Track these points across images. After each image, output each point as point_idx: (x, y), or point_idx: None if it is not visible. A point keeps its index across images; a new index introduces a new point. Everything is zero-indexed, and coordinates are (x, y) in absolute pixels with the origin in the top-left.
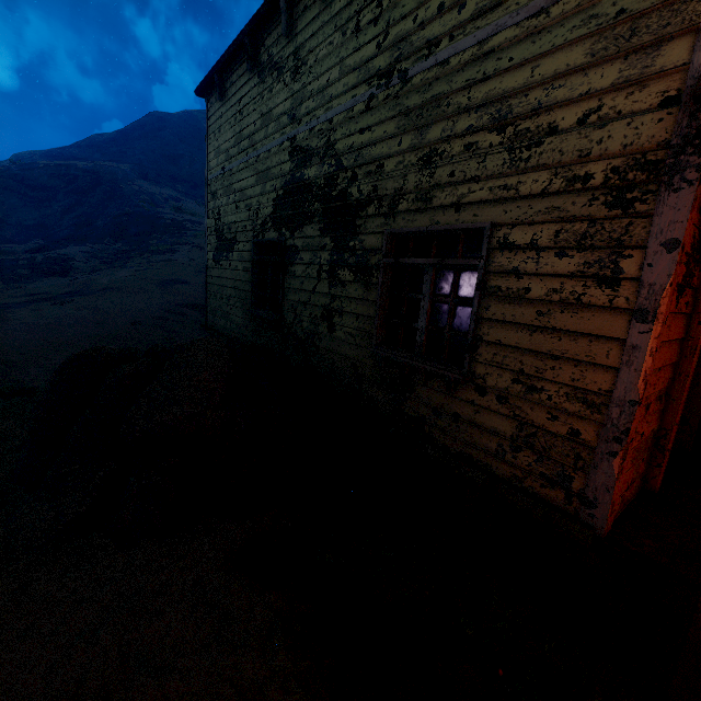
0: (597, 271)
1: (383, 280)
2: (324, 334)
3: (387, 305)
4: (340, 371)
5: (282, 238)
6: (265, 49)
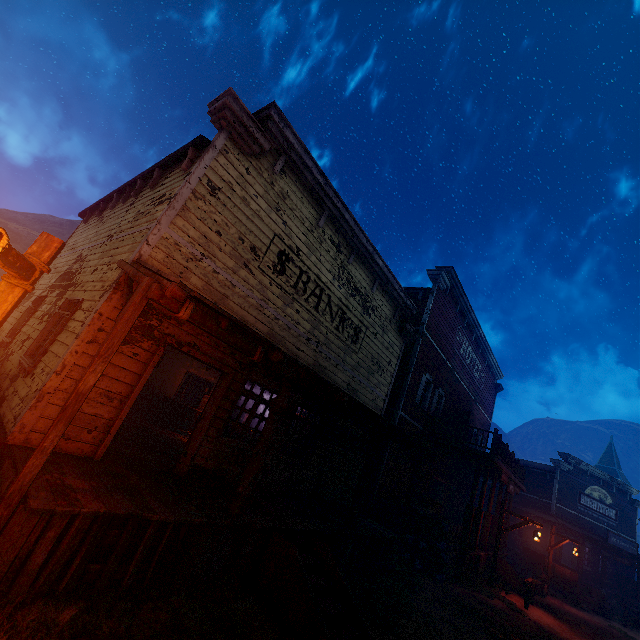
0: (84, 319)
1: (51, 321)
2: (16, 351)
3: (46, 335)
4: (4, 374)
5: (45, 295)
6: (106, 210)
